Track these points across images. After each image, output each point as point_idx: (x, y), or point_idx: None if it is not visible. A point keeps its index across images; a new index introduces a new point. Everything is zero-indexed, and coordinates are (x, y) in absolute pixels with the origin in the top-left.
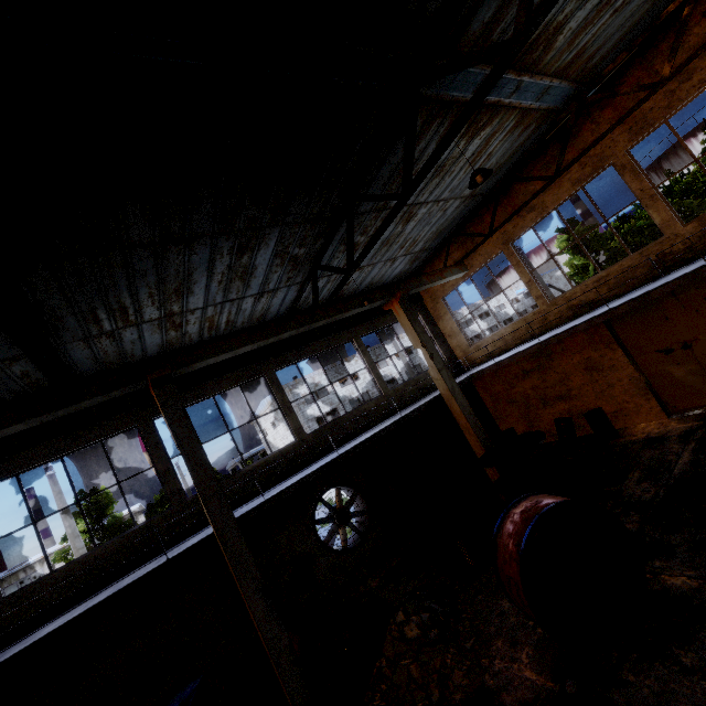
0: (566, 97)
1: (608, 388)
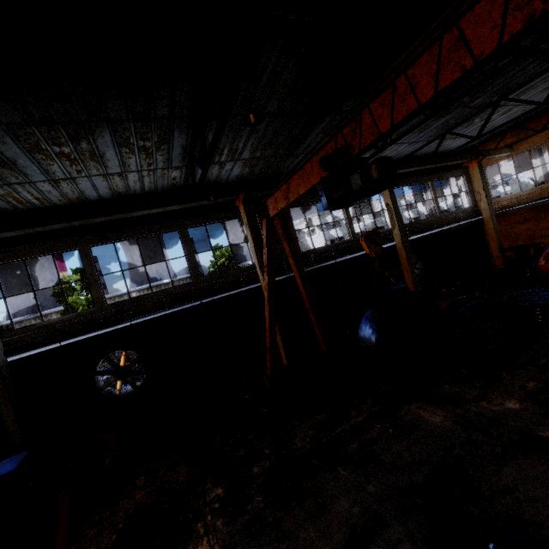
0: None
1: None
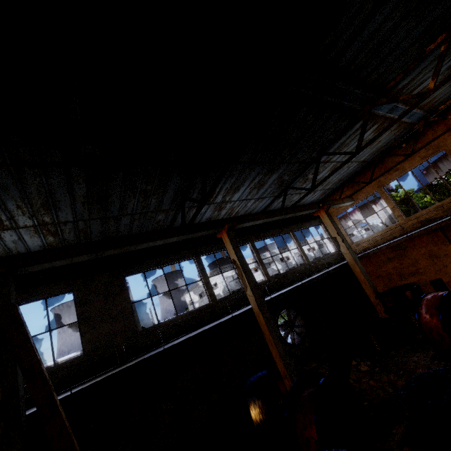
0: (419, 118)
1: (443, 268)
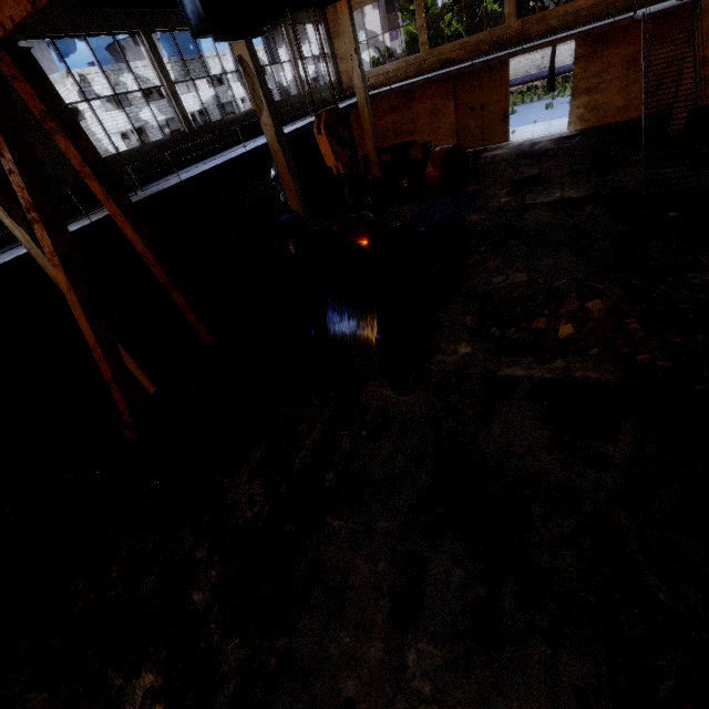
0: None
1: (437, 130)
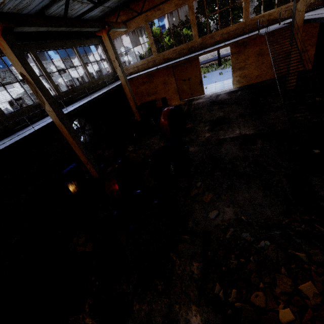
0: None
1: (168, 91)
